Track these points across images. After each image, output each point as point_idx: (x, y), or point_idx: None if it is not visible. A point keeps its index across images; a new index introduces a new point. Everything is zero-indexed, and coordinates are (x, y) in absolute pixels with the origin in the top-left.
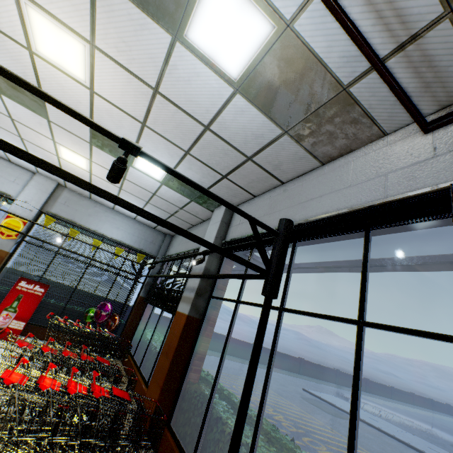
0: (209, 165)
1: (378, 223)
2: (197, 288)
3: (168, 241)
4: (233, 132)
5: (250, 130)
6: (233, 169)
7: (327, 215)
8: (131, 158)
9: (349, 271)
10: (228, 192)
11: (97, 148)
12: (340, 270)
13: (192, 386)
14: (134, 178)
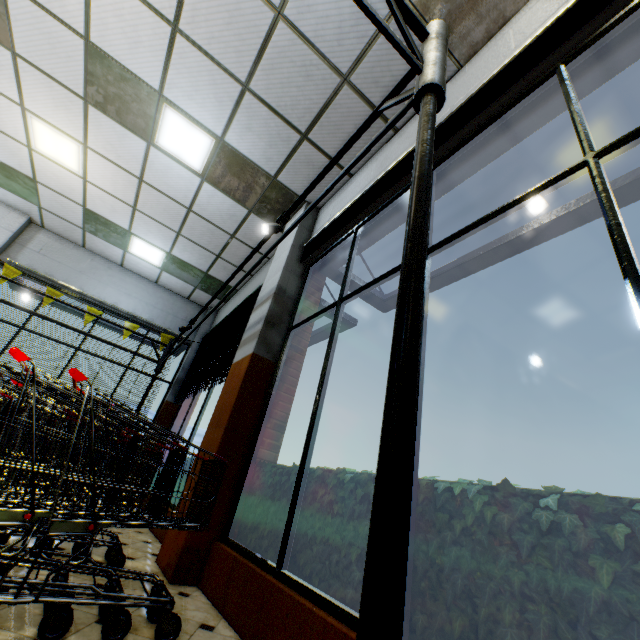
0: (281, 111)
1: (579, 50)
2: (266, 313)
3: (210, 317)
4: (320, 16)
5: (349, 4)
6: (319, 113)
7: (489, 78)
8: (153, 123)
9: (509, 254)
10: (309, 176)
11: (96, 111)
12: (494, 255)
13: (267, 463)
14: (157, 176)
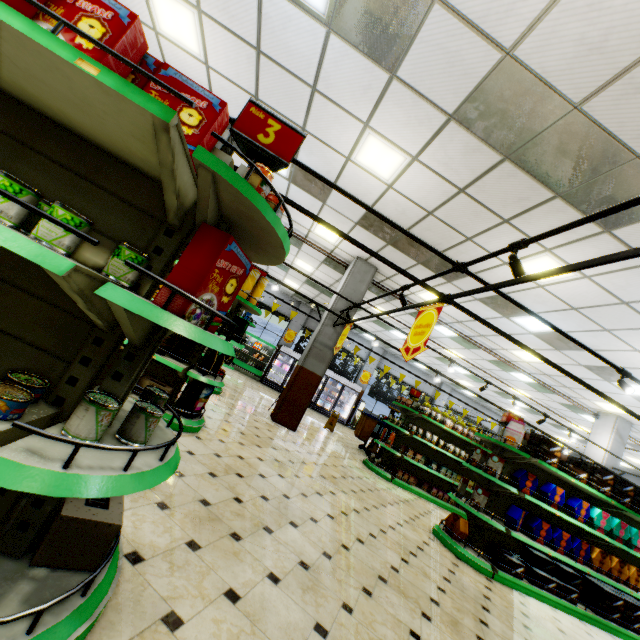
0: None
1: None
2: None
3: None
4: None
5: None
6: None
7: None
8: None
9: None
10: None
11: None
12: None
13: None
14: None
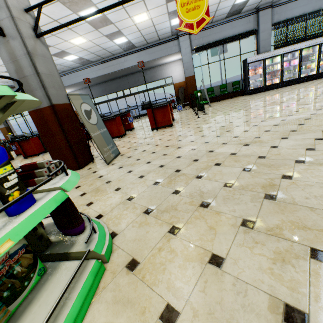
0: None
1: None
2: None
3: None
4: None
5: None
6: None
7: None
8: None
9: None
10: None
11: None
12: None
13: None
14: None
